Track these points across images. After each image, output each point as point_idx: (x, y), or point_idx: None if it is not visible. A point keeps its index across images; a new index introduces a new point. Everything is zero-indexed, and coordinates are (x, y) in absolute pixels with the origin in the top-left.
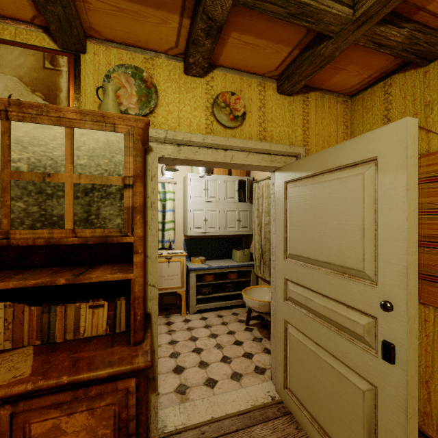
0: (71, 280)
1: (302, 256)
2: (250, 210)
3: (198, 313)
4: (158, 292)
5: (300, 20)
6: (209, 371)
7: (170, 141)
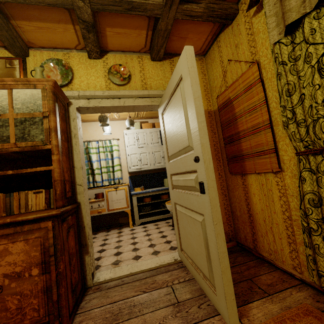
0: (16, 171)
1: (173, 154)
2: None
3: (141, 225)
4: (111, 212)
5: (134, 11)
6: (138, 252)
7: (82, 97)
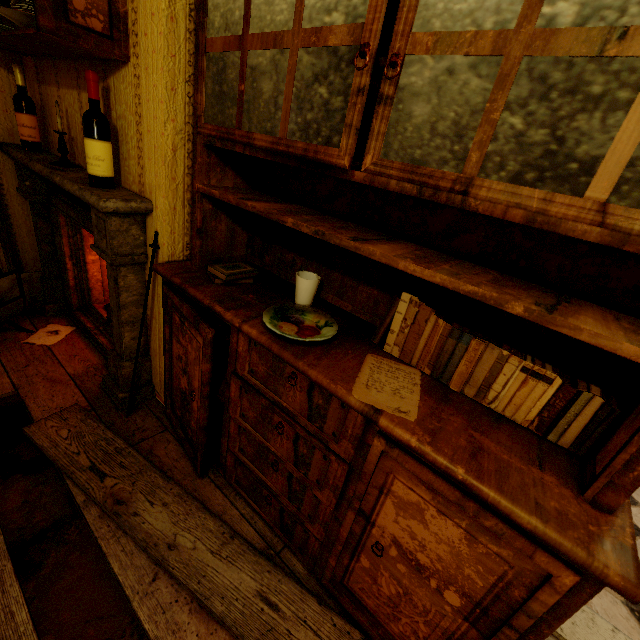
0: (534, 315)
1: None
2: None
3: None
4: None
5: None
6: None
7: None
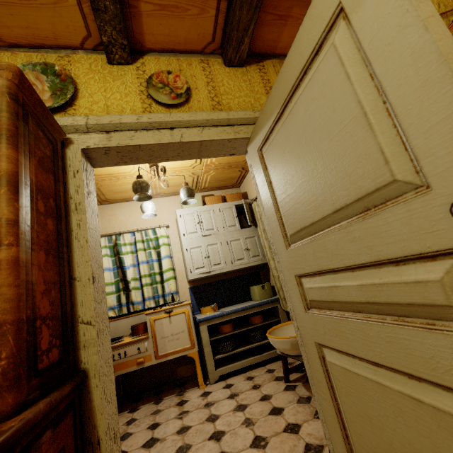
0: None
1: (305, 227)
2: (257, 235)
3: (221, 381)
4: (162, 360)
5: None
6: None
7: (94, 128)
